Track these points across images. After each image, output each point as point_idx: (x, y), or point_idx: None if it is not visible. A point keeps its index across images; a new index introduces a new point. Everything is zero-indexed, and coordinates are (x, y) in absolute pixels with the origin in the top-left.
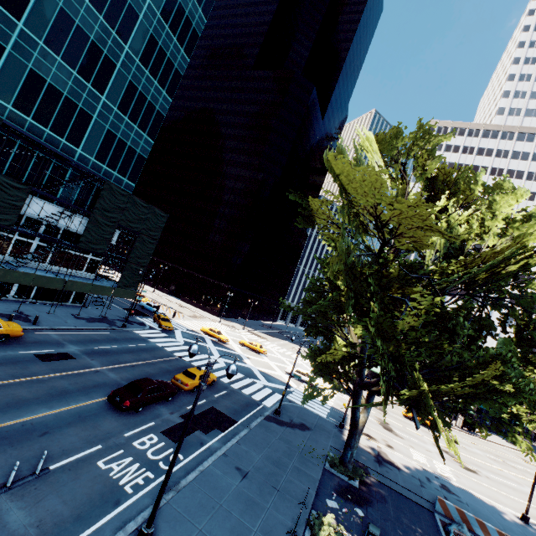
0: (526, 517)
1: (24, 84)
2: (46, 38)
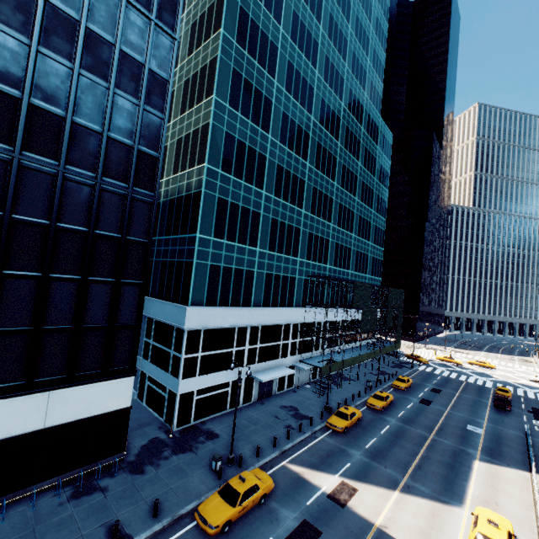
0: None
1: (355, 258)
2: (357, 233)
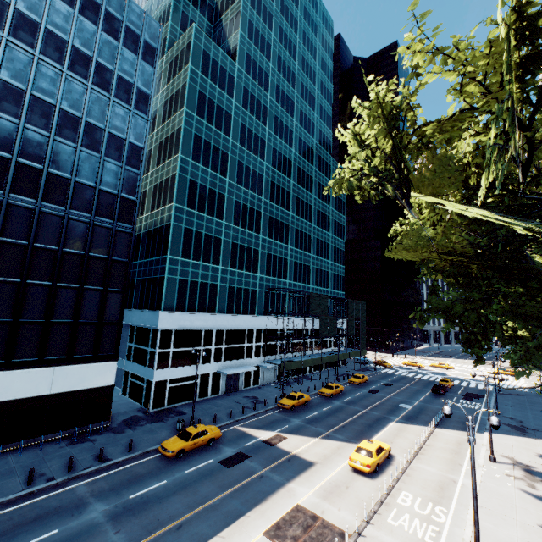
0: None
1: (315, 275)
2: (316, 253)
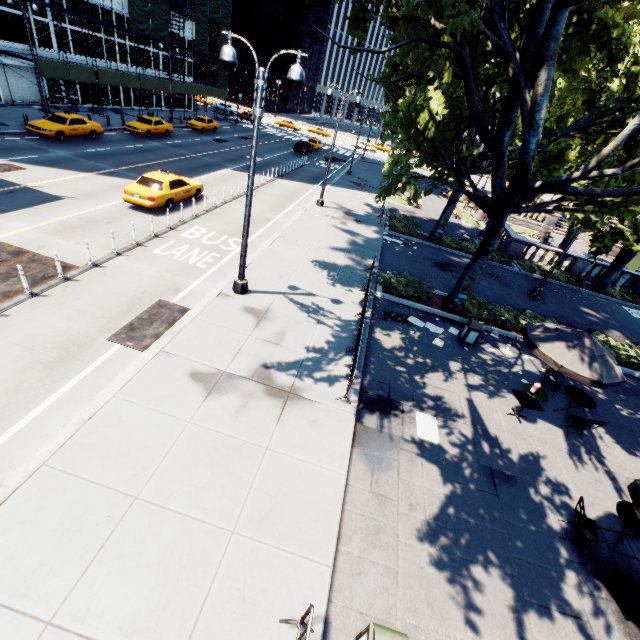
0: (483, 188)
1: None
2: None
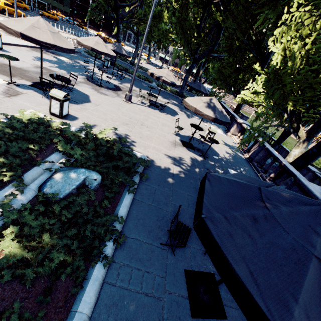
0: None
1: None
2: None
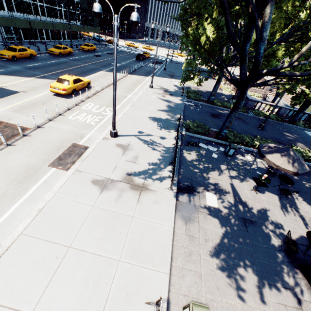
0: (233, 73)
1: None
2: None
